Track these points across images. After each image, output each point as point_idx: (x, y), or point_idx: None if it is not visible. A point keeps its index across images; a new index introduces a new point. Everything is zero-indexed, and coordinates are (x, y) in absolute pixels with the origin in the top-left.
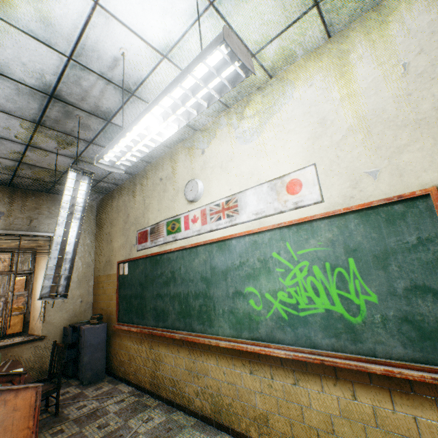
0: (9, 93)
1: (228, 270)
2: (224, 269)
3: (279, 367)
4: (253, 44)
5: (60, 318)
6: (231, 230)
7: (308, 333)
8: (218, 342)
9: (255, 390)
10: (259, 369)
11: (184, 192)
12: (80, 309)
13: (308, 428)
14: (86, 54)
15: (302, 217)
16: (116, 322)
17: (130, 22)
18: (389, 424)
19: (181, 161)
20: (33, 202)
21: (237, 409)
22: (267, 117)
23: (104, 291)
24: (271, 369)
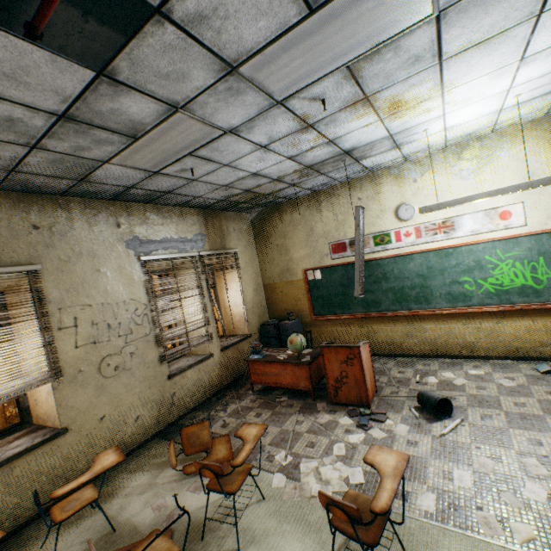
0: (322, 153)
1: (444, 269)
2: (440, 268)
3: (486, 317)
4: (500, 121)
5: (254, 320)
6: (447, 243)
7: (508, 297)
8: (442, 311)
9: (467, 332)
10: (470, 321)
11: (397, 213)
12: (262, 312)
13: (503, 341)
14: (402, 133)
15: (511, 235)
16: (312, 316)
17: (448, 119)
18: (550, 328)
19: (386, 185)
20: (217, 222)
21: (452, 345)
22: (485, 163)
23: (284, 295)
24: (479, 319)
